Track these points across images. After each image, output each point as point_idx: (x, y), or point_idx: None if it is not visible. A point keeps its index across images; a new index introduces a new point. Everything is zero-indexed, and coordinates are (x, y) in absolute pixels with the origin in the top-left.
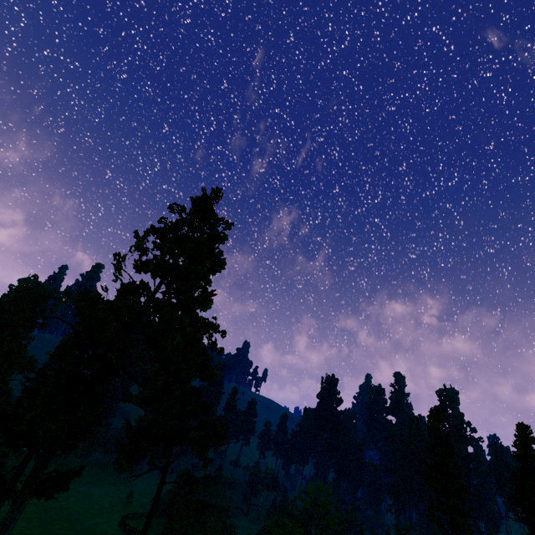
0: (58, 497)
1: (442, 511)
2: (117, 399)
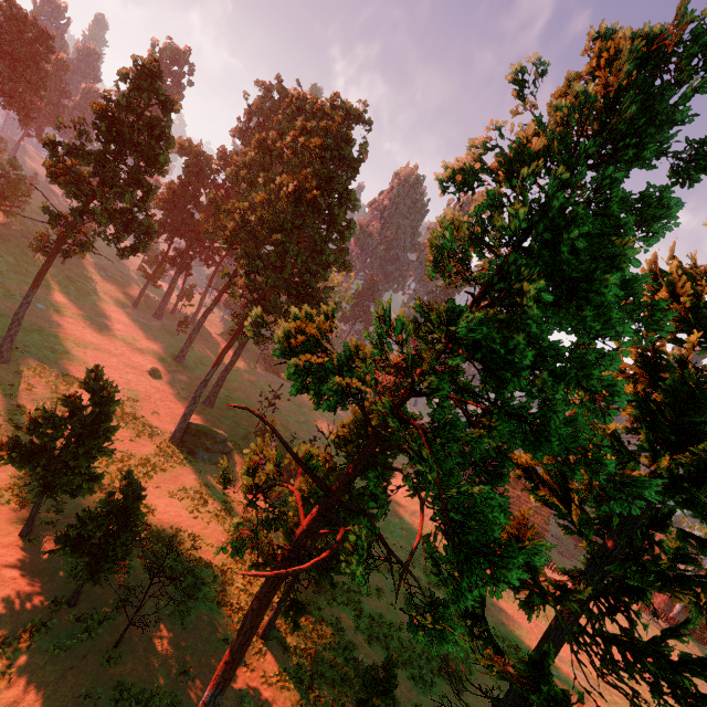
0: None
1: None
2: None
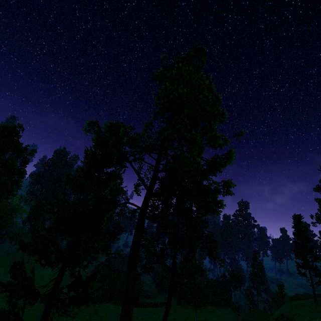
0: (105, 301)
1: (306, 268)
2: (152, 220)
